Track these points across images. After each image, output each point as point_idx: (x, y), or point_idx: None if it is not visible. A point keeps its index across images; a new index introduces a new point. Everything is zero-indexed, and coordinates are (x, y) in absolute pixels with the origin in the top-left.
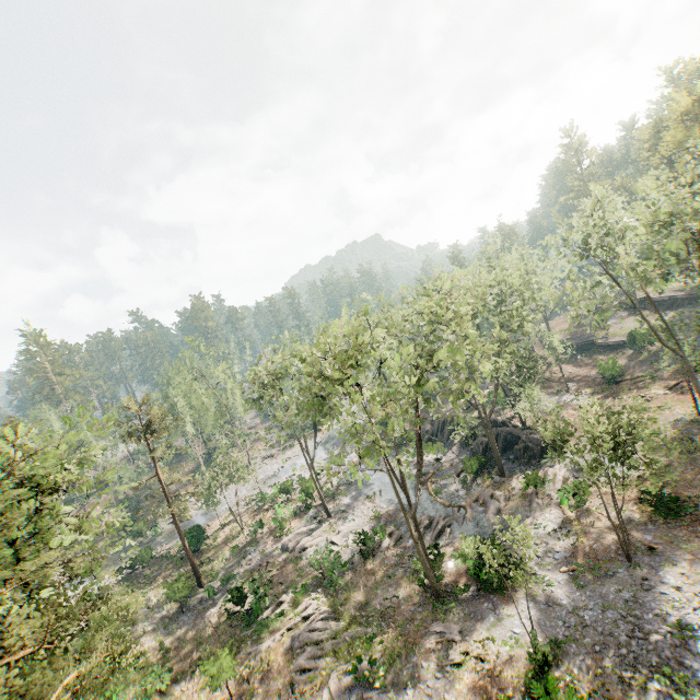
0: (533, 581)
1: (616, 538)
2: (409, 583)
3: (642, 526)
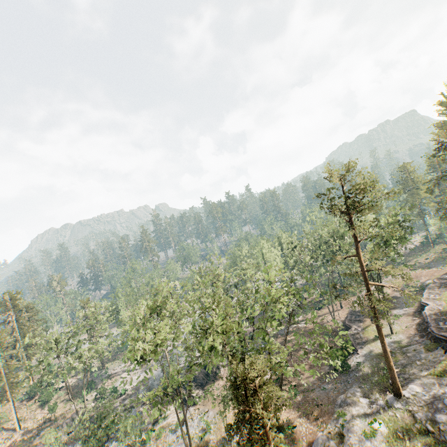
0: None
1: None
2: None
3: None
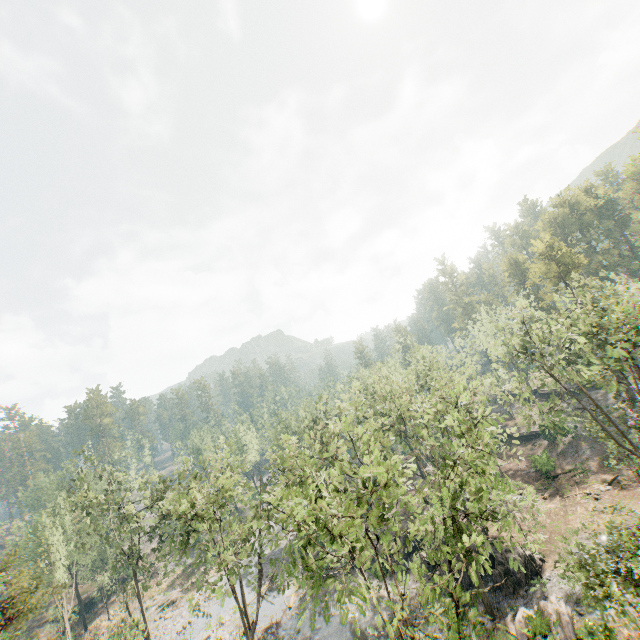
0: None
1: None
2: None
3: None
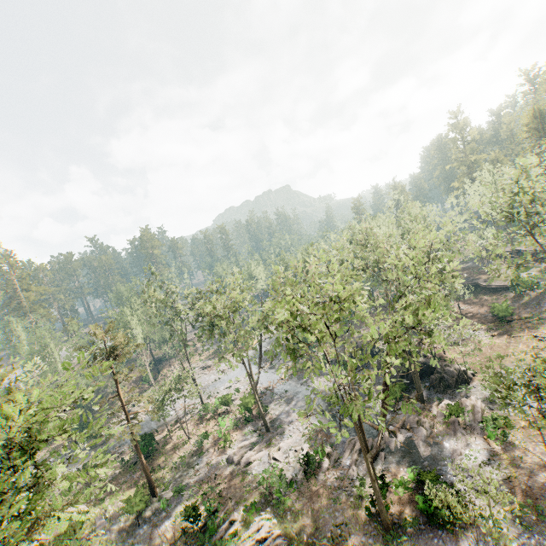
0: (511, 541)
1: None
2: (355, 509)
3: None
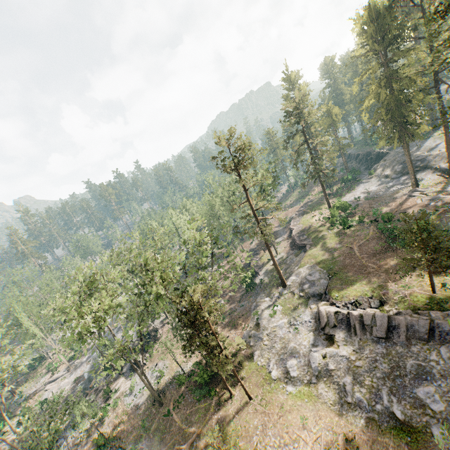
0: None
1: (85, 449)
2: None
3: (97, 446)
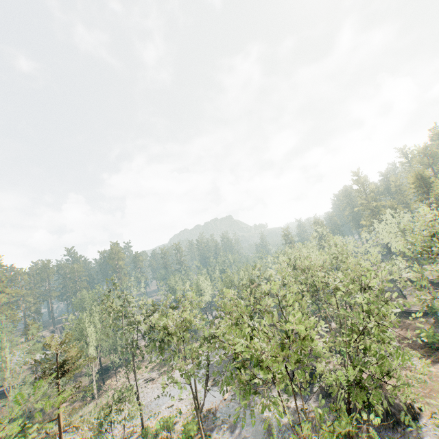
0: None
1: None
2: None
3: None
